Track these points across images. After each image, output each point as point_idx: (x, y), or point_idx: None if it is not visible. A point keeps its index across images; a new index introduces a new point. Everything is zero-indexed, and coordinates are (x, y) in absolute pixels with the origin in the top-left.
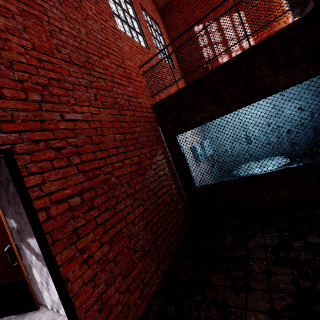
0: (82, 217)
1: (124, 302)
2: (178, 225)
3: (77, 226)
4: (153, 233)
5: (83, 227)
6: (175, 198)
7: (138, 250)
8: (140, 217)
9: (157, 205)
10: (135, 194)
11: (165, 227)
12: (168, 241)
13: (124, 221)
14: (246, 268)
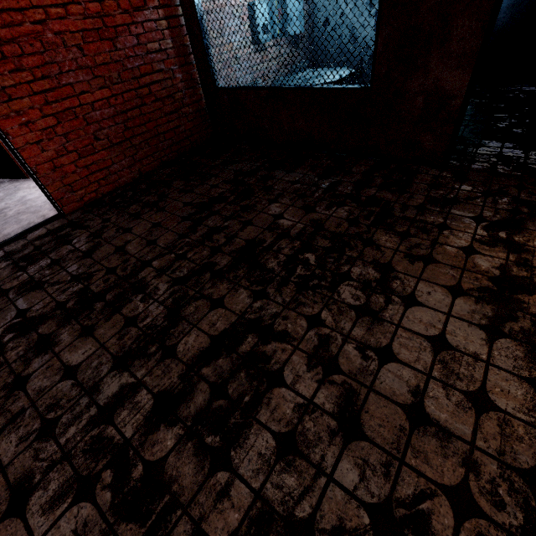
0: (9, 77)
1: (83, 176)
2: (178, 134)
3: (4, 85)
4: (128, 129)
5: (14, 89)
6: (179, 96)
7: (102, 139)
8: (104, 102)
9: (139, 96)
10: (95, 69)
11: (152, 128)
12: (154, 146)
13: (77, 100)
14: (205, 181)
